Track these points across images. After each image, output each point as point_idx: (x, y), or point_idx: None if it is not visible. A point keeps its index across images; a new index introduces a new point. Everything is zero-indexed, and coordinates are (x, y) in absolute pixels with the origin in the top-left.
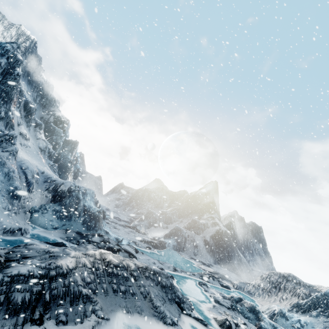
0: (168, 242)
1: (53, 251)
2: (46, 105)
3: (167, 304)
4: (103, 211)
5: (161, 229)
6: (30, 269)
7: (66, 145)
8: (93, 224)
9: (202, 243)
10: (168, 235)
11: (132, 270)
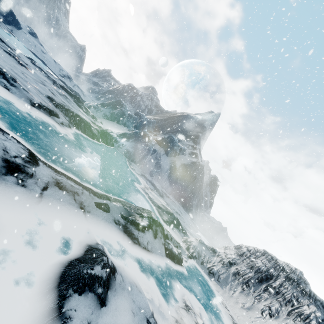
0: (121, 143)
1: None
2: None
3: None
4: None
5: (124, 129)
6: None
7: None
8: None
9: (167, 167)
10: (127, 136)
11: None
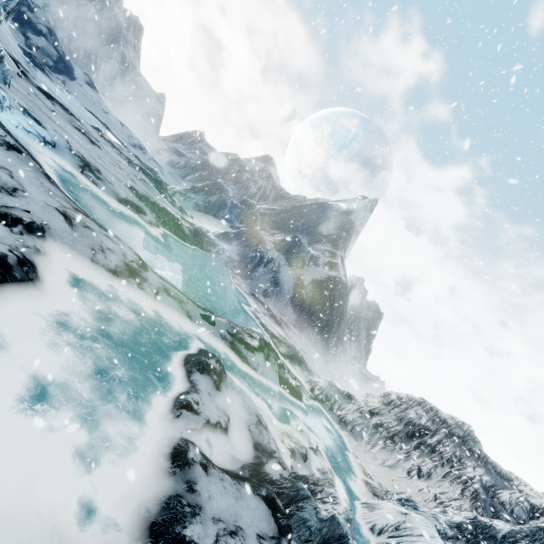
0: (222, 247)
1: None
2: None
3: None
4: None
5: (225, 225)
6: None
7: None
8: None
9: (290, 284)
10: (229, 236)
11: None
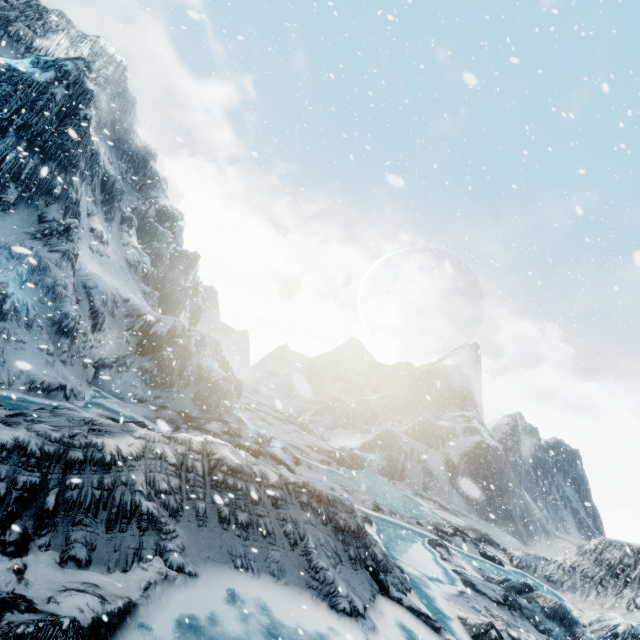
0: (370, 459)
1: (101, 423)
2: (143, 186)
3: (346, 568)
4: (237, 382)
5: (356, 433)
6: (22, 437)
7: (177, 261)
8: (213, 401)
9: (441, 468)
10: (369, 445)
11: (272, 485)
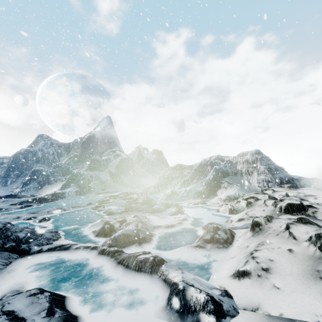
0: (68, 191)
1: None
2: None
3: None
4: None
5: (58, 183)
6: None
7: None
8: None
9: (108, 177)
10: (66, 185)
11: None
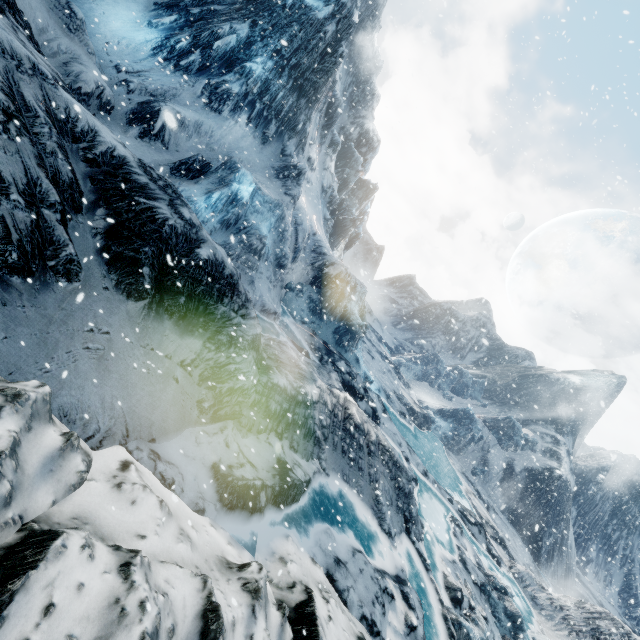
0: (439, 424)
1: (302, 368)
2: (357, 103)
3: (393, 509)
4: (365, 325)
5: (438, 395)
6: (285, 383)
7: (358, 189)
8: (346, 340)
9: (499, 466)
10: (444, 413)
11: (371, 441)
